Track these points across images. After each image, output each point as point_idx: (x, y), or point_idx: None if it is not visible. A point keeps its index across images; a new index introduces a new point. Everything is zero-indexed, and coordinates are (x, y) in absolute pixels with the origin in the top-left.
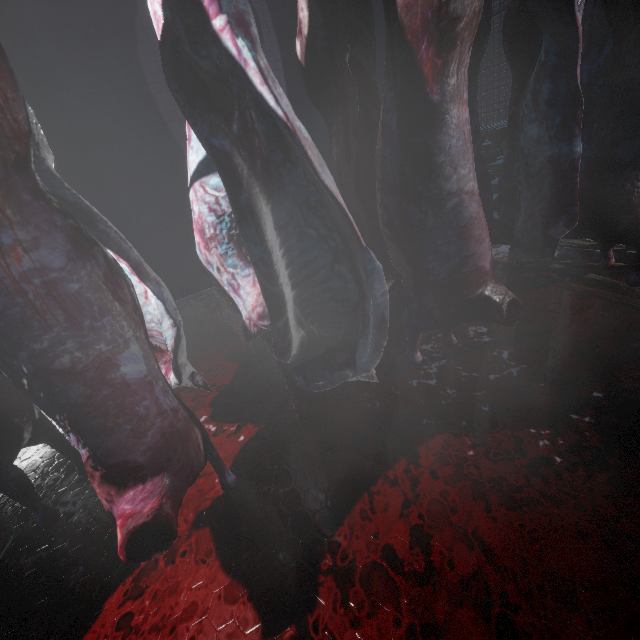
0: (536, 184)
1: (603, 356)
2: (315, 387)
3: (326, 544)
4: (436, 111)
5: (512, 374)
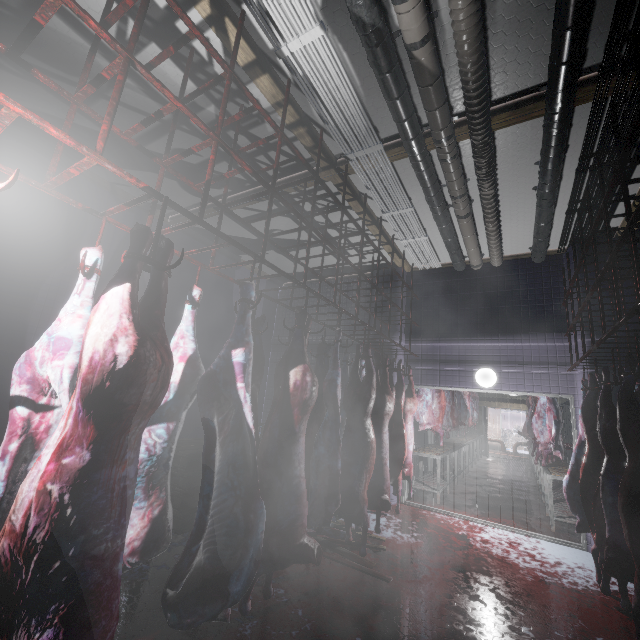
0: (324, 477)
1: (357, 609)
2: (190, 622)
3: None
4: (298, 434)
5: (307, 628)
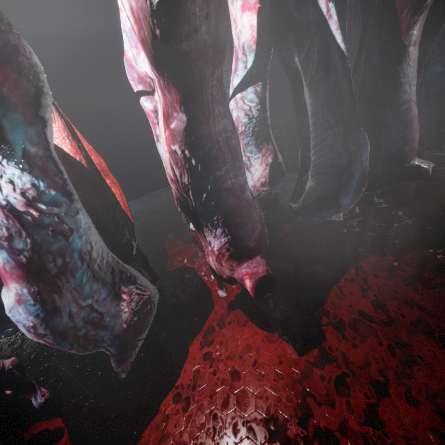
0: (435, 102)
1: None
2: (311, 222)
3: (320, 312)
4: (406, 51)
5: (408, 223)
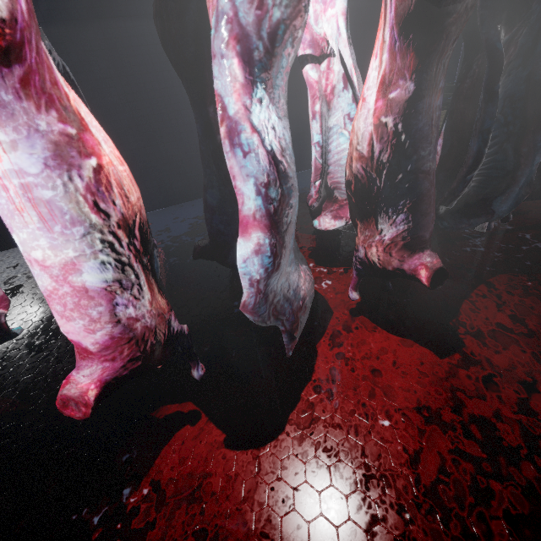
0: None
1: None
2: (457, 228)
3: (456, 323)
4: None
5: (538, 246)
